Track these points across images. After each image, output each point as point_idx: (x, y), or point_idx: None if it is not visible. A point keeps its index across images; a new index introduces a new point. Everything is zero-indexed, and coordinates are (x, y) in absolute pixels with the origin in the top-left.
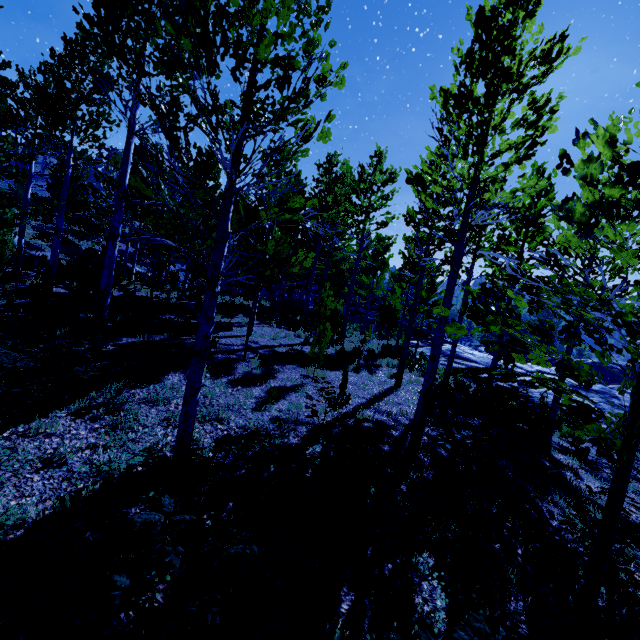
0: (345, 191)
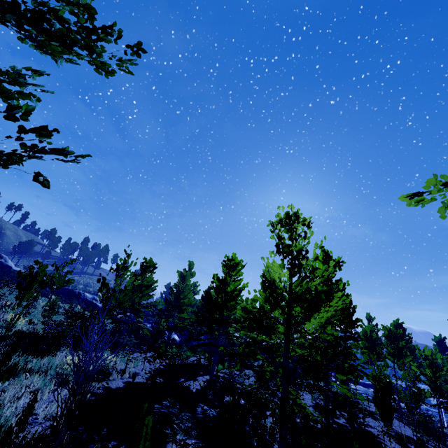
0: None
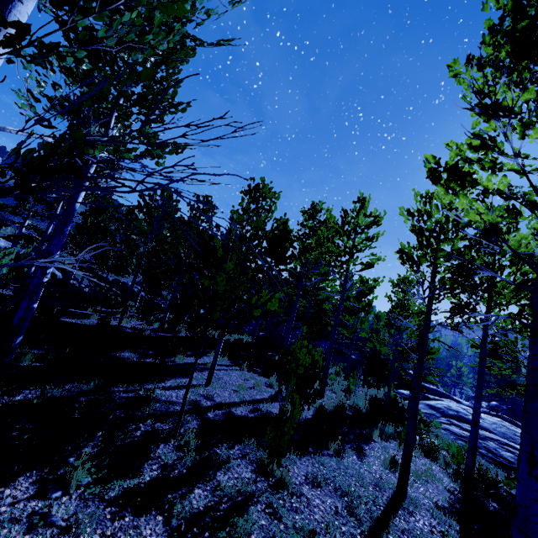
0: (328, 234)
